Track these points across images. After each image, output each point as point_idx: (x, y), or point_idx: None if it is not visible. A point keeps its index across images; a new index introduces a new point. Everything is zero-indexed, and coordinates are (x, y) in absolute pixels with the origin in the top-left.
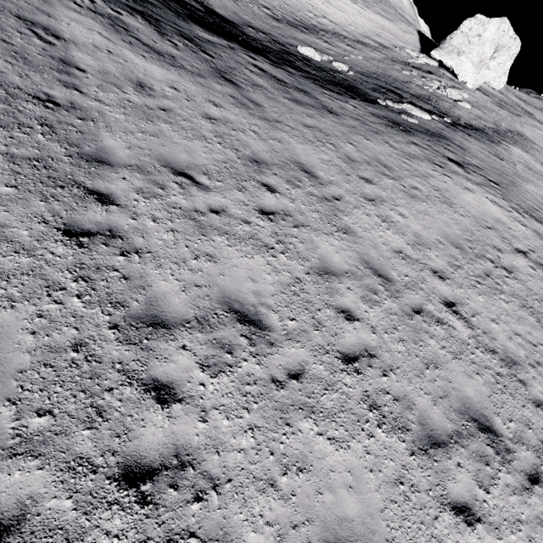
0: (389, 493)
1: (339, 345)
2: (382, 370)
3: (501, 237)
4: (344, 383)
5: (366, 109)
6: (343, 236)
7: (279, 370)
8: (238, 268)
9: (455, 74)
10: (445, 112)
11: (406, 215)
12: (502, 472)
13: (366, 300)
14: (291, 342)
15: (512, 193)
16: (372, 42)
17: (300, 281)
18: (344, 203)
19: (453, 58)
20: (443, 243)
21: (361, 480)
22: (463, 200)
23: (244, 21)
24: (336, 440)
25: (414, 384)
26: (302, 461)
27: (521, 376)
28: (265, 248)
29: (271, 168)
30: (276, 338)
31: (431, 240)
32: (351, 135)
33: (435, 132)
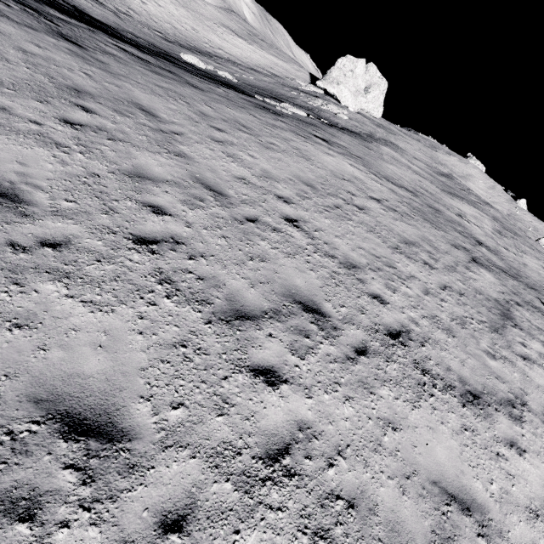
0: (161, 354)
1: (135, 230)
2: (189, 255)
3: (356, 187)
4: (128, 258)
5: (239, 95)
6: (174, 157)
7: (27, 237)
8: (3, 151)
9: (339, 101)
10: (325, 118)
11: (257, 157)
12: (325, 344)
13: (188, 204)
14: (59, 218)
15: (373, 165)
16: (266, 72)
17: (98, 176)
18: (184, 137)
19: (334, 86)
20: (294, 181)
21: (120, 341)
22: (322, 159)
23: (126, 30)
24: (95, 304)
25: (230, 270)
26: (25, 319)
27: (360, 276)
28: (56, 145)
29: (97, 98)
30: (35, 212)
31: (281, 177)
32: (212, 102)
33: (308, 122)
